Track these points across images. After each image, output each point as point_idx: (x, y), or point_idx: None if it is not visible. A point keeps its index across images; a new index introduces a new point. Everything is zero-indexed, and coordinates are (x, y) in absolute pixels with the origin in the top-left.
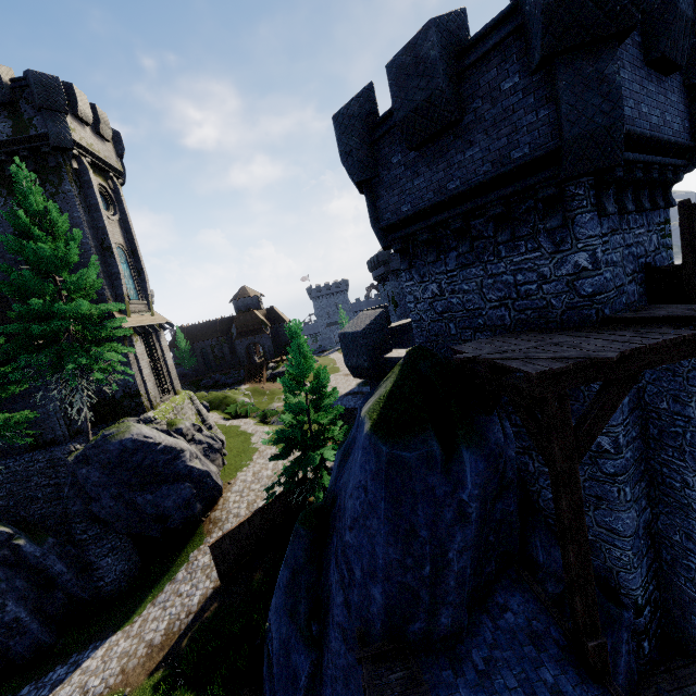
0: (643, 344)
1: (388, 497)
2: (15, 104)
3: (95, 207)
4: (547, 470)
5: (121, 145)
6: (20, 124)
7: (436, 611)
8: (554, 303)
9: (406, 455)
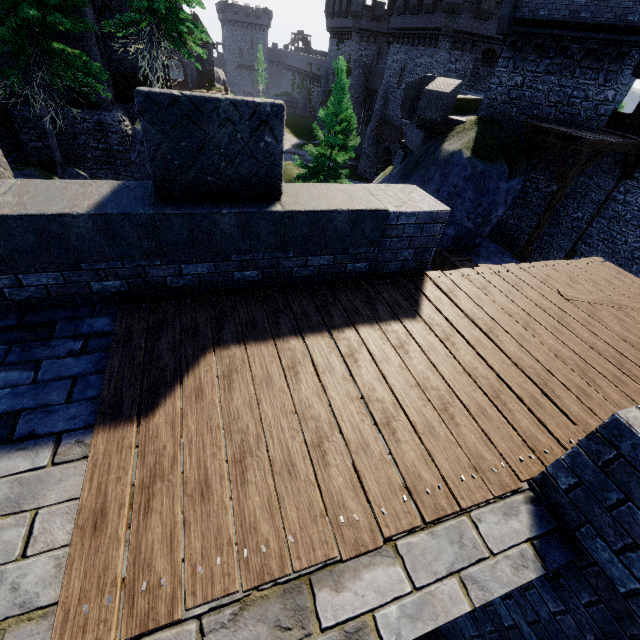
0: (618, 141)
1: (474, 189)
2: None
3: None
4: (518, 201)
5: None
6: None
7: (476, 238)
8: (581, 114)
9: (492, 170)
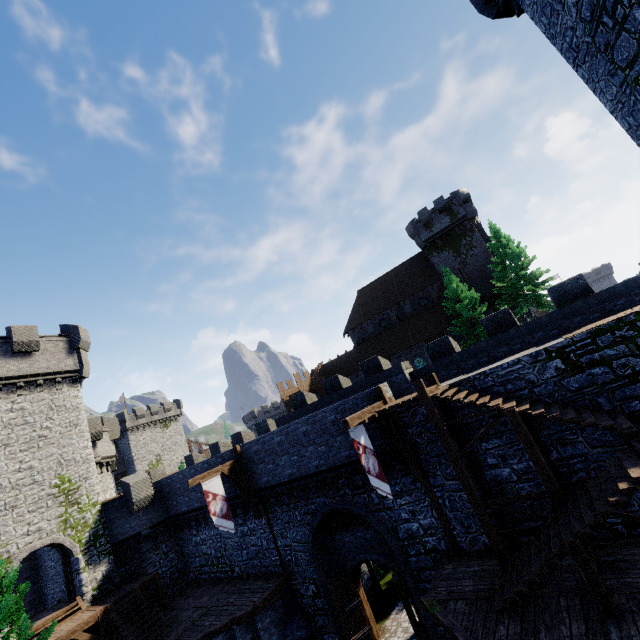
0: None
1: None
2: (450, 208)
3: (487, 240)
4: None
5: (475, 210)
6: (453, 216)
7: None
8: None
9: None
